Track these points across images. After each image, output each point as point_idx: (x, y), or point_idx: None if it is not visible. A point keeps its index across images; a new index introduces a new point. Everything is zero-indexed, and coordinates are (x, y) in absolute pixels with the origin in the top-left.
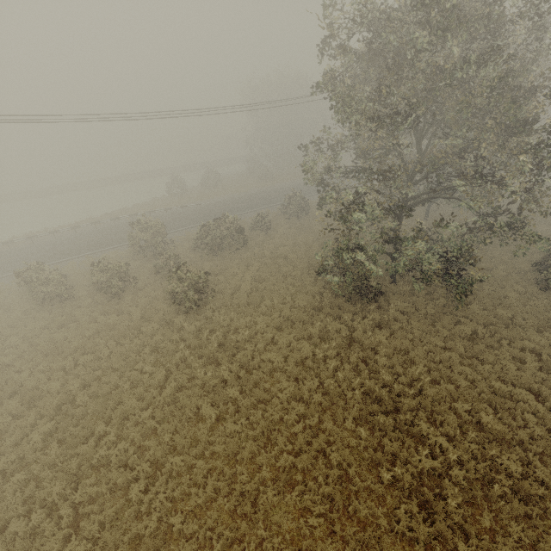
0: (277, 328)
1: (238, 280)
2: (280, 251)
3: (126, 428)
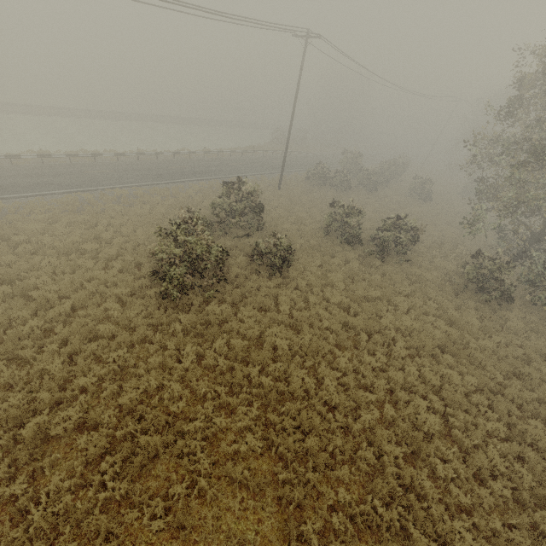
0: None
1: None
2: None
3: None
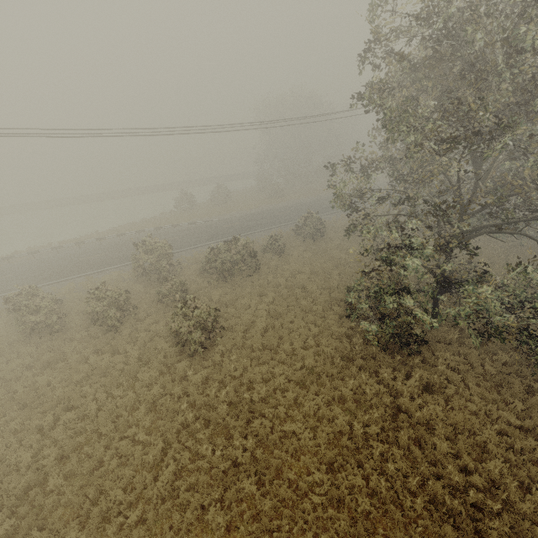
0: (299, 382)
1: (251, 313)
2: (296, 280)
3: (106, 534)
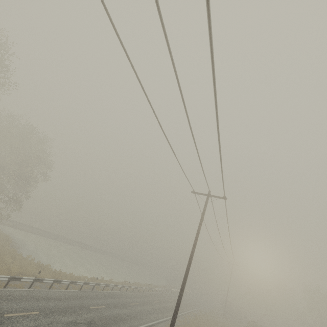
0: None
1: None
2: None
3: None
